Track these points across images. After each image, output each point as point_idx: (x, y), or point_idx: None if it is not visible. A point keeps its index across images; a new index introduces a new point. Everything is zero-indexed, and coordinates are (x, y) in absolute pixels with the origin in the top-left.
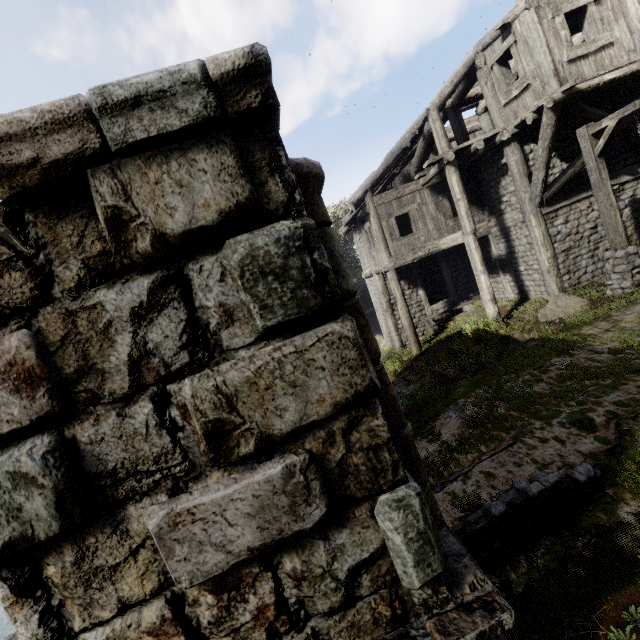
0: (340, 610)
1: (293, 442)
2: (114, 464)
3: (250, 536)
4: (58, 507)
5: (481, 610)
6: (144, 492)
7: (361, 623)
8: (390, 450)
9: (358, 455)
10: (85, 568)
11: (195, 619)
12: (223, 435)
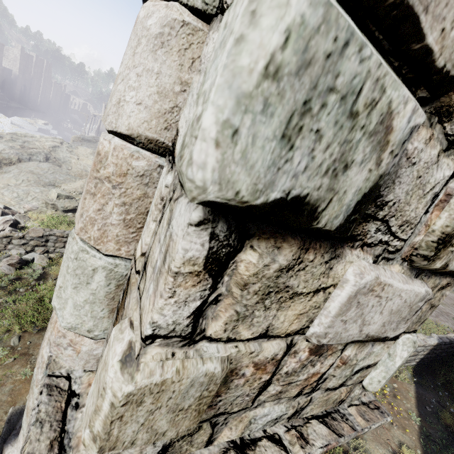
0: (334, 389)
1: (431, 276)
2: (392, 198)
3: (376, 326)
4: (359, 202)
5: (377, 411)
6: (373, 244)
7: (331, 399)
8: (432, 311)
9: (427, 305)
10: (280, 280)
11: (286, 366)
12: (448, 244)
